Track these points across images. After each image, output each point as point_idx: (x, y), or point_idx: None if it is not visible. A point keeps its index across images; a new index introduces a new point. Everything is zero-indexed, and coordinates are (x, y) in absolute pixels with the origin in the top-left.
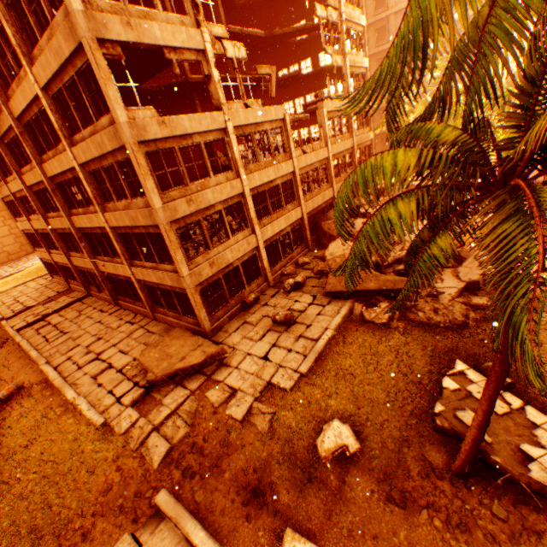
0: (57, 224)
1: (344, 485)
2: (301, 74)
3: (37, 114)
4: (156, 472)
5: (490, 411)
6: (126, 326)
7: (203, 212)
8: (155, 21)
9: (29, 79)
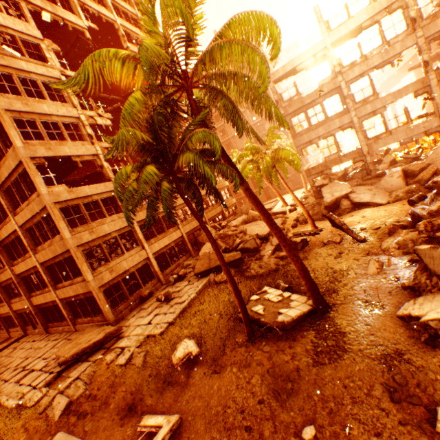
0: (2, 278)
1: (189, 378)
2: None
3: None
4: (57, 422)
5: (232, 281)
6: (52, 342)
7: (103, 238)
8: (66, 146)
9: None
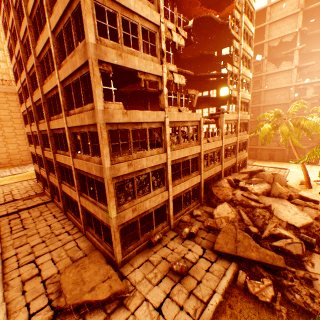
0: (48, 155)
1: None
2: (210, 97)
3: (55, 95)
4: None
5: None
6: (64, 234)
7: (137, 172)
8: (136, 57)
9: (56, 76)
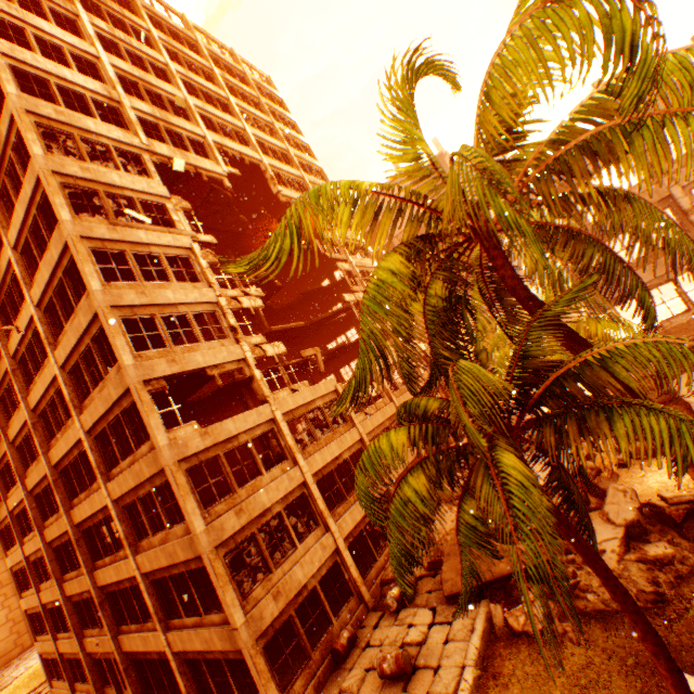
0: (75, 587)
1: None
2: (347, 343)
3: (76, 456)
4: None
5: None
6: None
7: (258, 520)
8: (198, 351)
9: (76, 426)
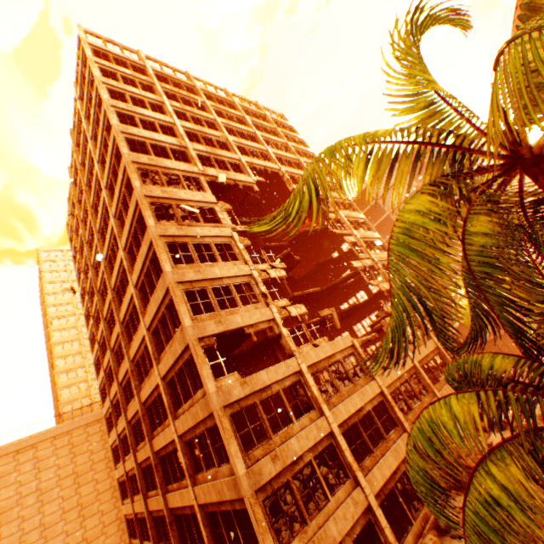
0: (154, 504)
1: None
2: (358, 303)
3: (156, 397)
4: None
5: None
6: None
7: (291, 467)
8: (237, 313)
9: (155, 373)
